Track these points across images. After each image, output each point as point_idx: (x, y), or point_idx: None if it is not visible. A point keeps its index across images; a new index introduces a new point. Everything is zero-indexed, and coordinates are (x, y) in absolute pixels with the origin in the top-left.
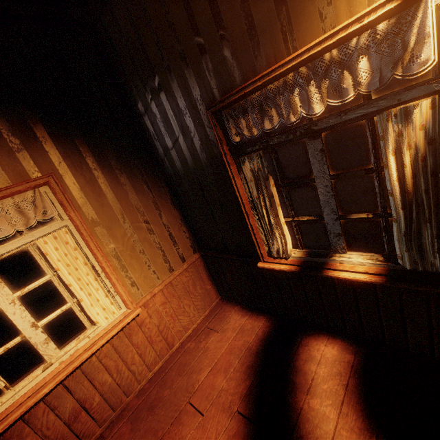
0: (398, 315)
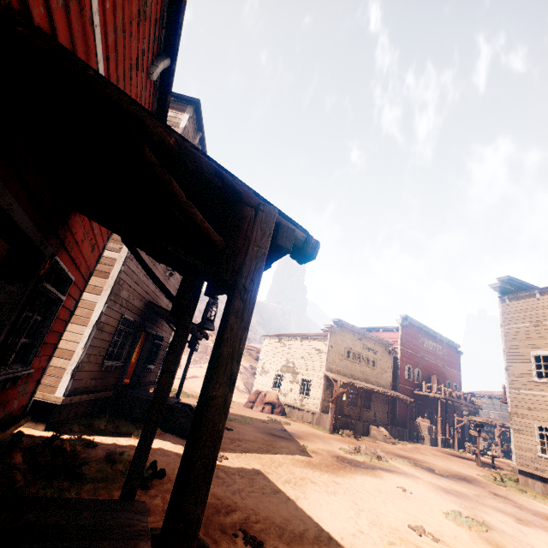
0: None
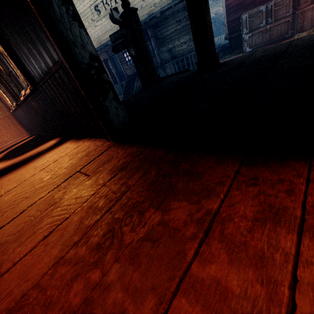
0: (30, 120)
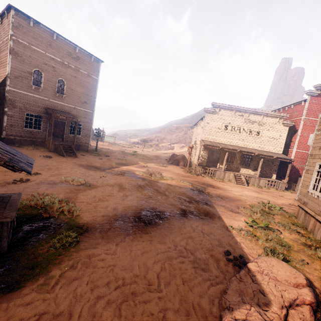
0: None
